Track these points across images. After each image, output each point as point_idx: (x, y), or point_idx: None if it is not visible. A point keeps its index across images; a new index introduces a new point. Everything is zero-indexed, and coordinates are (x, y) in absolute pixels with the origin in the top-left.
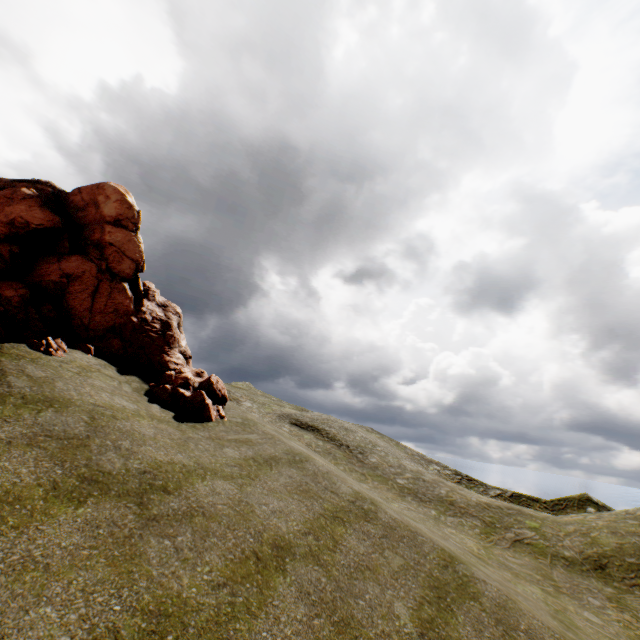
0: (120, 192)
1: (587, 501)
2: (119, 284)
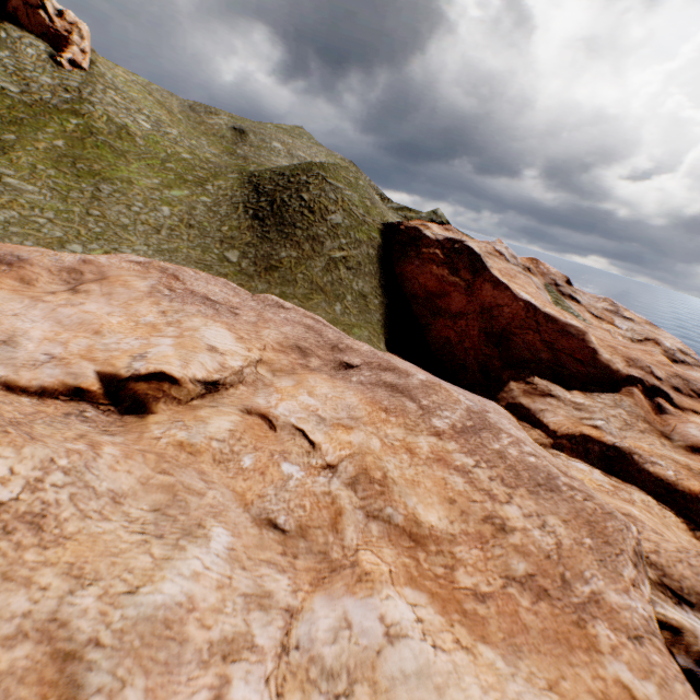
0: None
1: (429, 211)
2: (36, 12)
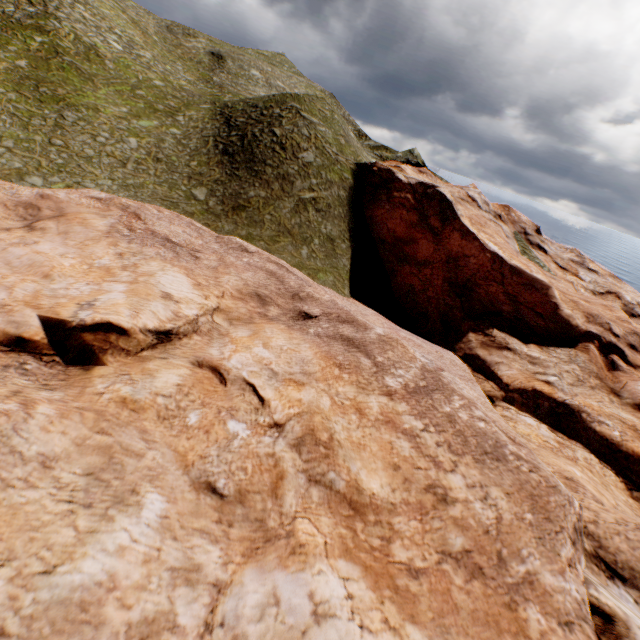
0: None
1: (406, 151)
2: None
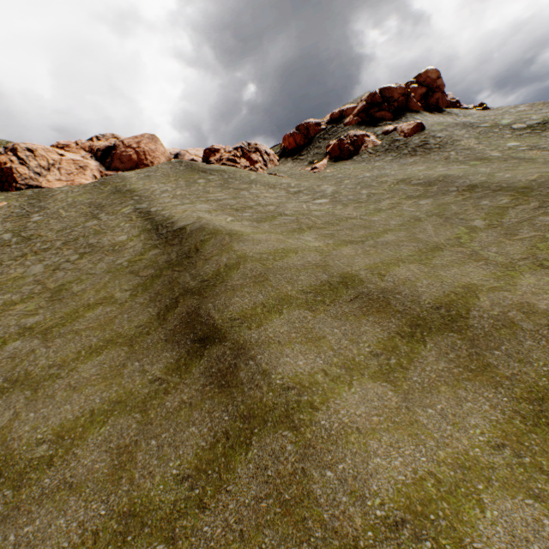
0: (435, 70)
1: None
2: (444, 95)
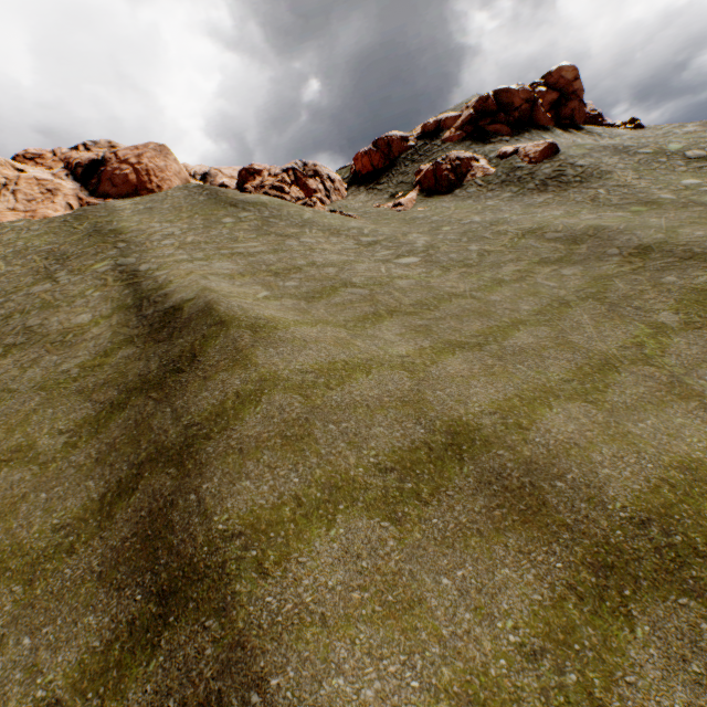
0: (572, 66)
1: None
2: (582, 104)
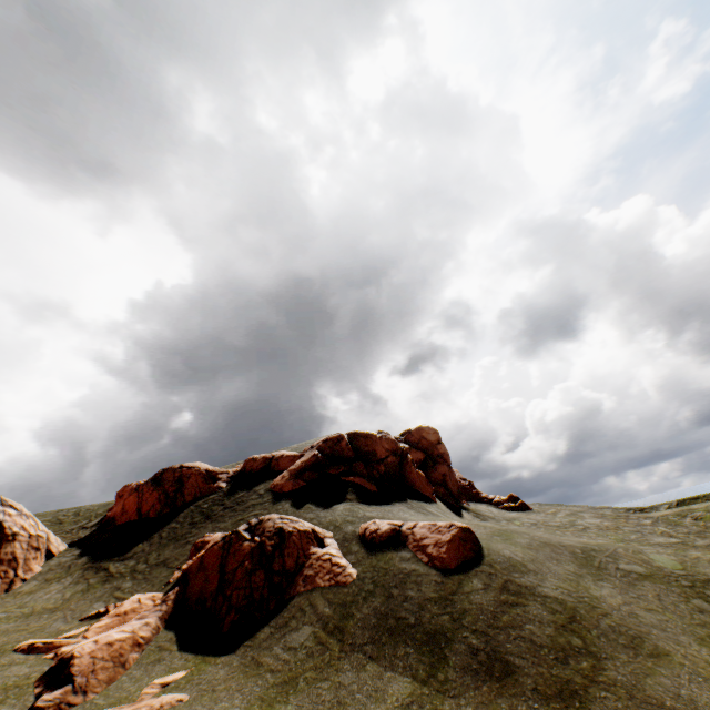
0: (432, 428)
1: None
2: (451, 469)
